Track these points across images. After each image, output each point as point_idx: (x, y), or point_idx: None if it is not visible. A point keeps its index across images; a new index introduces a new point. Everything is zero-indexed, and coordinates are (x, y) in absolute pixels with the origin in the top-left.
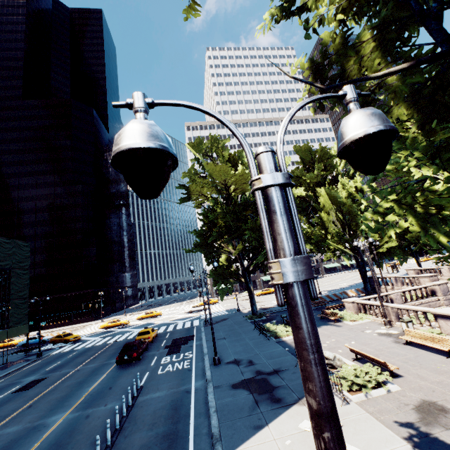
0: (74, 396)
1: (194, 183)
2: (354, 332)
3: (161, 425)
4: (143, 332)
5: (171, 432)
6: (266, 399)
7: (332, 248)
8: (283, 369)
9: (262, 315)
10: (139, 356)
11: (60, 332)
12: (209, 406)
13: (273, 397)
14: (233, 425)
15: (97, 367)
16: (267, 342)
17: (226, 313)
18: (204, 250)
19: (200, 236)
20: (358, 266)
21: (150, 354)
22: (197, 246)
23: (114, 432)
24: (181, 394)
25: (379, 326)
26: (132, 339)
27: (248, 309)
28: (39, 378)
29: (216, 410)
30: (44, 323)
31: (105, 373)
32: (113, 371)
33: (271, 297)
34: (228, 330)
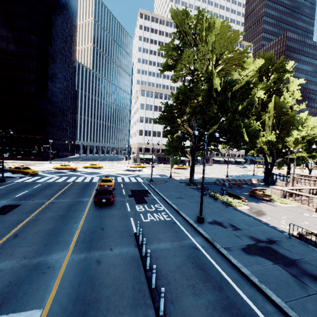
0: (65, 231)
1: (168, 58)
2: (295, 213)
3: (203, 289)
4: (106, 180)
5: (226, 303)
6: (303, 275)
7: (259, 147)
8: (277, 240)
9: (197, 184)
10: (114, 200)
11: (15, 165)
12: (244, 273)
13: (307, 273)
14: (305, 307)
15: (71, 203)
16: (227, 209)
17: (160, 177)
18: (168, 123)
19: (169, 110)
20: (266, 164)
21: (118, 200)
22: (162, 118)
23: (152, 293)
24: (190, 249)
25: (310, 212)
26: (89, 182)
27: (177, 177)
28: (12, 204)
29: (261, 282)
30: (7, 154)
31: (85, 210)
32: (92, 210)
33: (186, 171)
34: (177, 191)
